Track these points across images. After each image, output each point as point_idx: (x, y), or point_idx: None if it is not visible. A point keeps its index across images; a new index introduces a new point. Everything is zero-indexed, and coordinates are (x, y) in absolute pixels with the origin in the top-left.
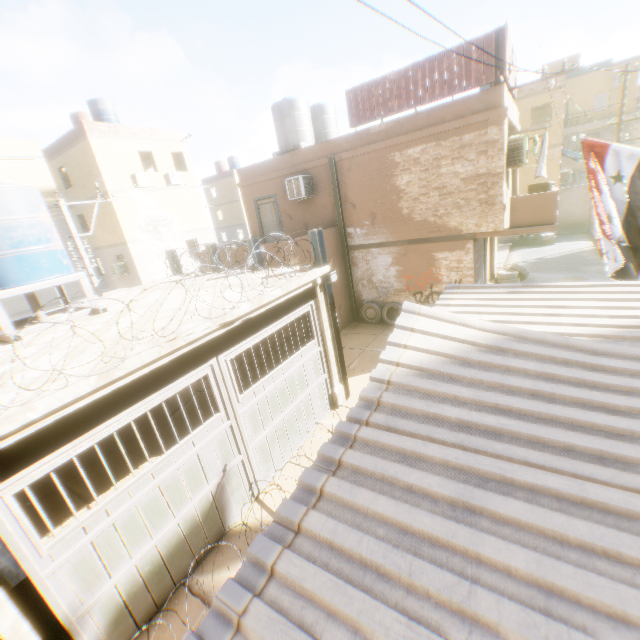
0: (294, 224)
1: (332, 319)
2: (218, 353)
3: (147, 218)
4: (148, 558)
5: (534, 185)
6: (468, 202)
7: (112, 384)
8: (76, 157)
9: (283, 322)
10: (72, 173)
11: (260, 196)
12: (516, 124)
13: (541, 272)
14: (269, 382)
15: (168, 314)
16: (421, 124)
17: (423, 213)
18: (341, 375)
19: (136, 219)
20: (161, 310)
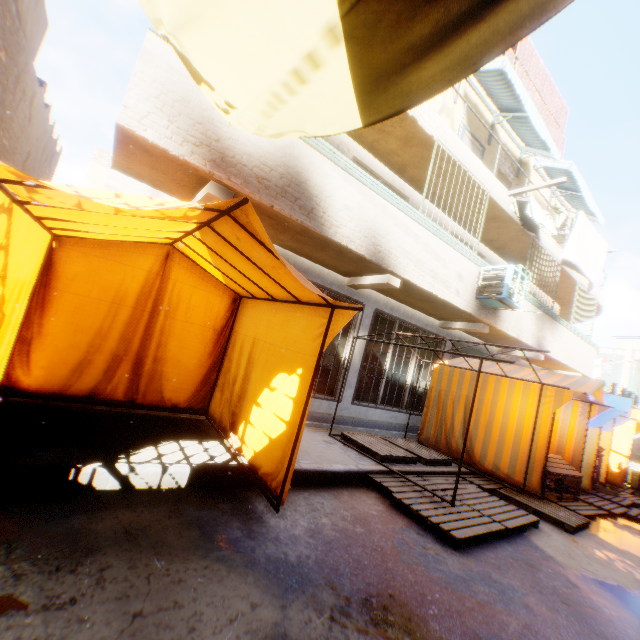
0: None
1: None
2: None
3: None
4: None
5: None
6: None
7: None
8: None
9: None
10: None
11: None
12: None
13: None
14: None
15: None
16: None
17: None
18: None
19: None
20: None
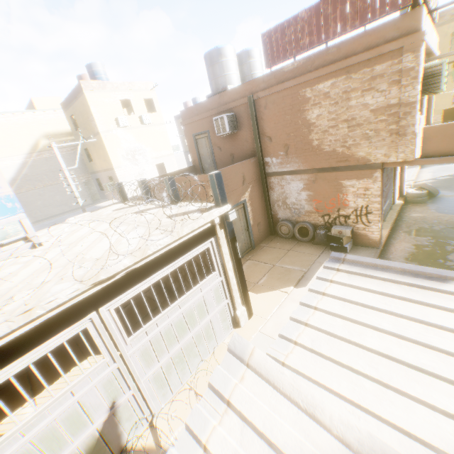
0: (223, 154)
1: (233, 252)
2: (97, 307)
3: (127, 149)
4: None
5: (450, 109)
6: (377, 133)
7: None
8: (79, 108)
9: (178, 263)
10: (78, 119)
11: (197, 132)
12: (434, 49)
13: (451, 190)
14: (163, 319)
15: (67, 261)
16: (331, 59)
17: (332, 144)
18: (243, 299)
19: (119, 151)
20: (70, 252)
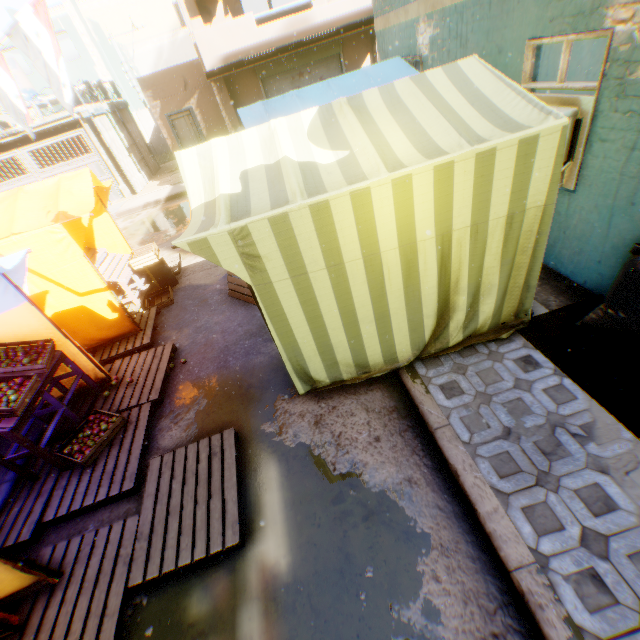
0: None
1: (101, 142)
2: (17, 148)
3: None
4: None
5: None
6: None
7: None
8: None
9: (60, 139)
10: None
11: None
12: None
13: None
14: (60, 168)
15: None
16: None
17: None
18: (123, 179)
19: None
20: None
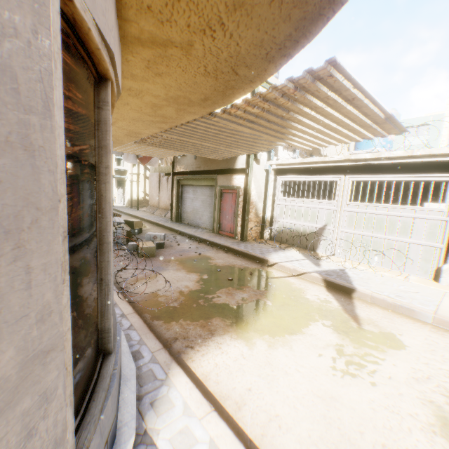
0: None
1: None
2: (345, 173)
3: None
4: (291, 226)
5: None
6: None
7: (305, 165)
8: None
9: (406, 178)
10: None
11: None
12: None
13: None
14: (372, 208)
15: None
16: None
17: None
18: None
19: None
20: None
